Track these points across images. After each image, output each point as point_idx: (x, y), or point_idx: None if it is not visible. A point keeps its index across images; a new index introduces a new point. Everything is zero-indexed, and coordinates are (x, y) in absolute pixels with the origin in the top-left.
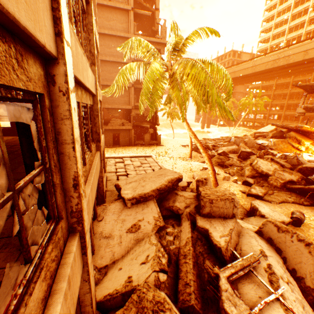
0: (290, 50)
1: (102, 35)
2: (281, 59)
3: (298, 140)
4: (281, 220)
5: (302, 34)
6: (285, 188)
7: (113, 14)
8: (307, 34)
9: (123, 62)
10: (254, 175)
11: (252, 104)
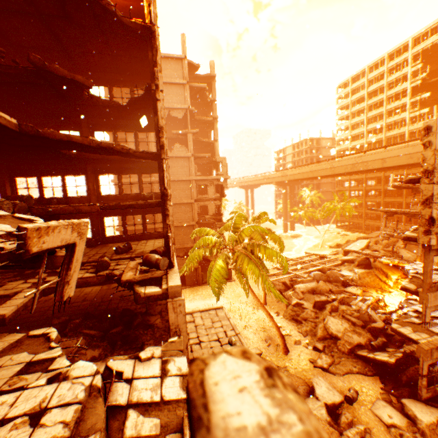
0: (366, 156)
1: None
2: (360, 163)
3: (384, 272)
4: (332, 401)
5: (383, 126)
6: (353, 353)
7: (174, 162)
8: (389, 124)
9: (186, 202)
10: (325, 336)
11: (338, 209)
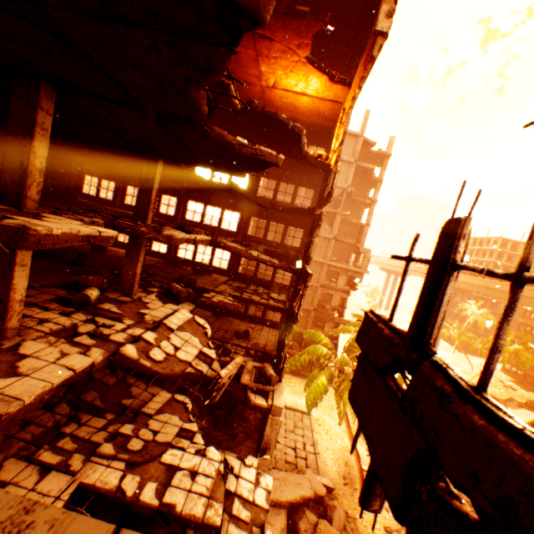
0: None
1: None
2: None
3: None
4: None
5: None
6: None
7: None
8: None
9: (310, 284)
10: None
11: (509, 352)
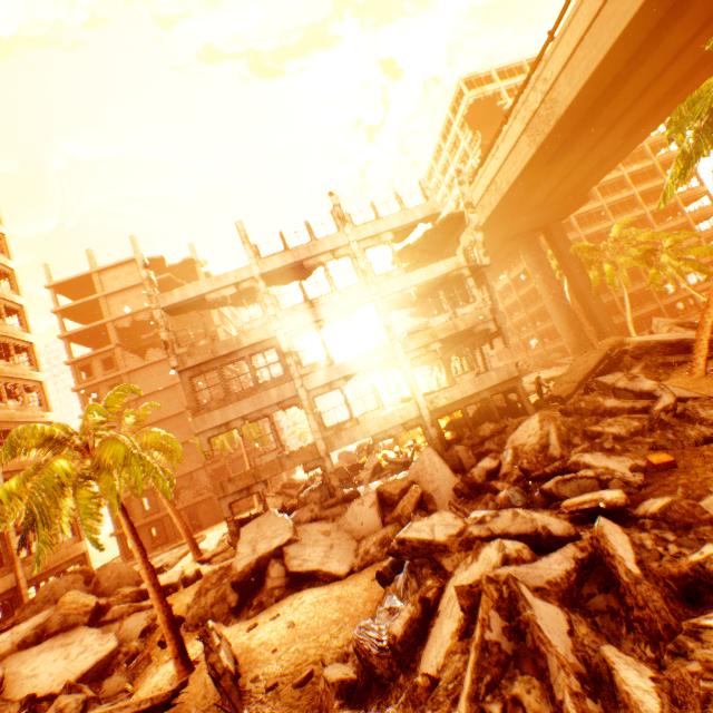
0: None
1: (144, 397)
2: None
3: None
4: None
5: None
6: None
7: (151, 370)
8: None
9: (176, 414)
10: None
11: None
